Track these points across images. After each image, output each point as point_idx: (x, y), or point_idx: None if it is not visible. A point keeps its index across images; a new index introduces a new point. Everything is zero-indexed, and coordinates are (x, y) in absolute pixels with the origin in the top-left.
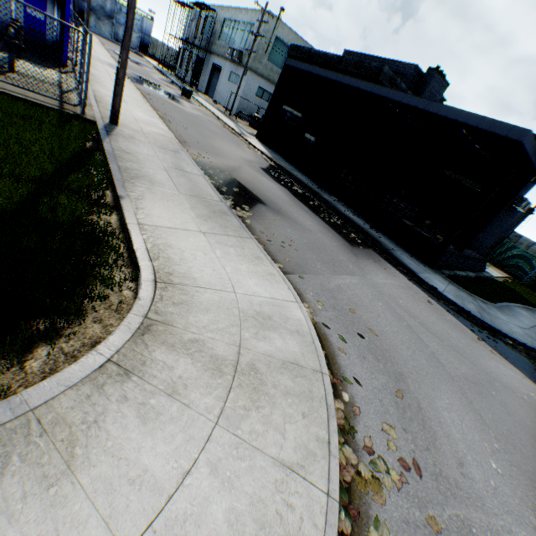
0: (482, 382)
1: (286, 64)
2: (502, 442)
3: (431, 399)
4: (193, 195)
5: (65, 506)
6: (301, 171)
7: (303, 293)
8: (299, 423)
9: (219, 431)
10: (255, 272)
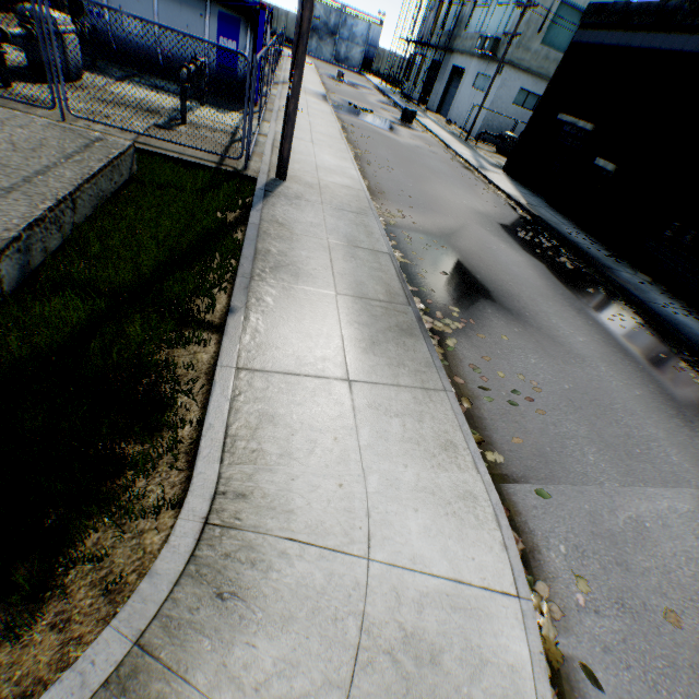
0: None
1: (574, 40)
2: None
3: None
4: (358, 295)
5: None
6: (577, 224)
7: (541, 545)
8: None
9: None
10: (432, 490)
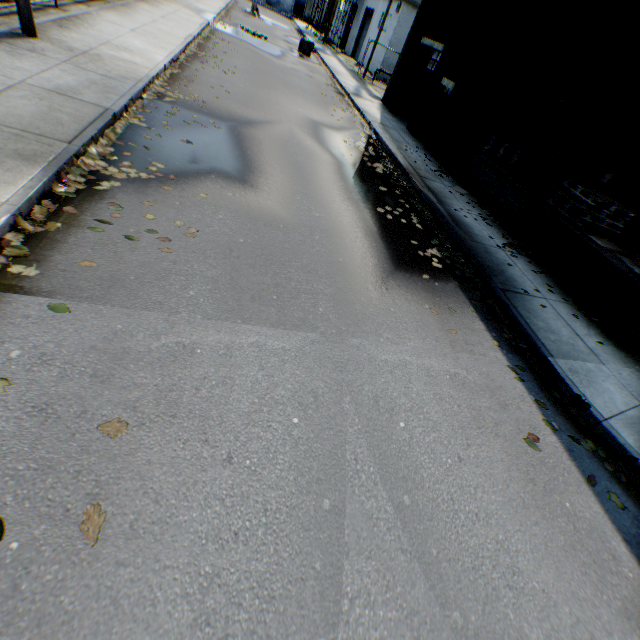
0: None
1: None
2: None
3: None
4: None
5: None
6: (424, 147)
7: None
8: None
9: None
10: None
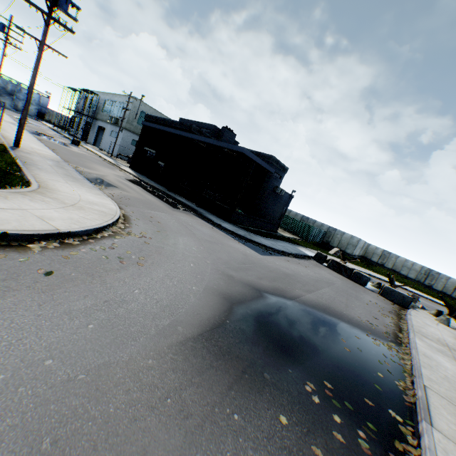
0: (217, 243)
1: (142, 123)
2: (207, 249)
3: (177, 236)
4: (66, 175)
5: (7, 202)
6: (158, 183)
7: (124, 209)
8: (96, 216)
9: (61, 209)
10: (95, 196)
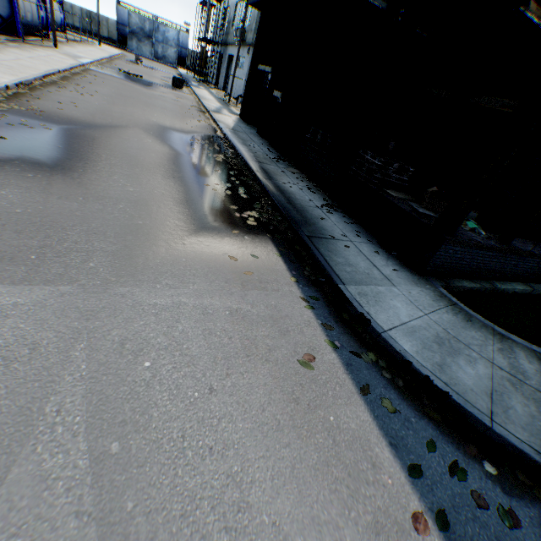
0: None
1: (248, 4)
2: None
3: None
4: None
5: None
6: (269, 143)
7: None
8: None
9: None
10: None
